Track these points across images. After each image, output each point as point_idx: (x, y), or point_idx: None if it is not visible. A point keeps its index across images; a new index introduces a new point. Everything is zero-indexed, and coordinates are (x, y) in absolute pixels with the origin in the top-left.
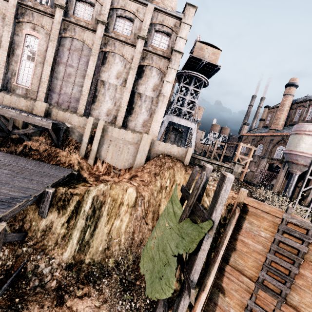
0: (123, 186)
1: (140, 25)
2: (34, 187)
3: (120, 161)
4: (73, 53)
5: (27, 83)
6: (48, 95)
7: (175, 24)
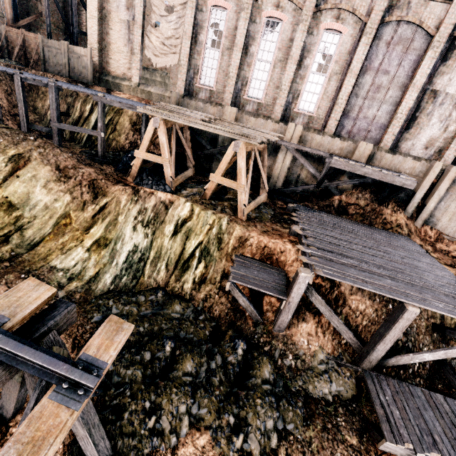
0: None
1: None
2: (452, 278)
3: None
4: (393, 49)
5: (310, 107)
6: (338, 122)
7: None
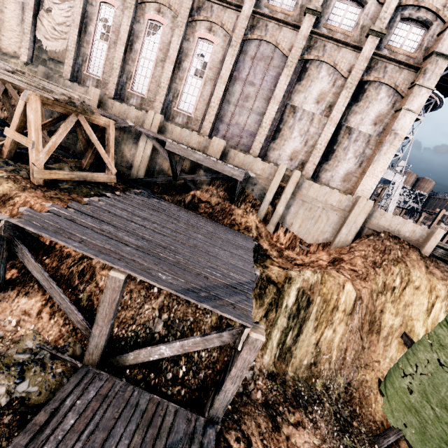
0: (338, 278)
1: (376, 11)
2: (244, 267)
3: (312, 233)
4: (257, 64)
5: (190, 108)
6: (214, 125)
7: (445, 2)
